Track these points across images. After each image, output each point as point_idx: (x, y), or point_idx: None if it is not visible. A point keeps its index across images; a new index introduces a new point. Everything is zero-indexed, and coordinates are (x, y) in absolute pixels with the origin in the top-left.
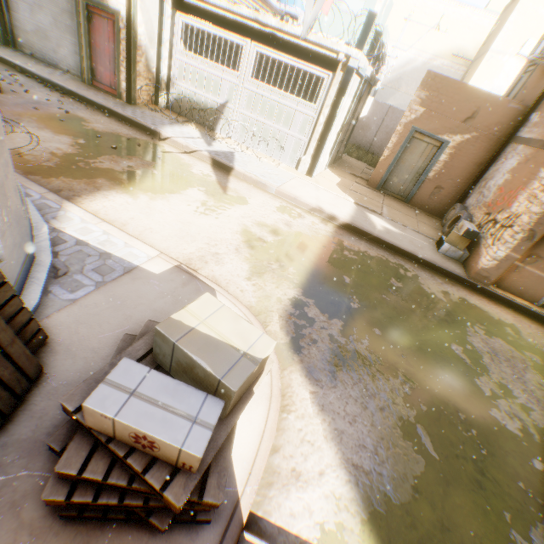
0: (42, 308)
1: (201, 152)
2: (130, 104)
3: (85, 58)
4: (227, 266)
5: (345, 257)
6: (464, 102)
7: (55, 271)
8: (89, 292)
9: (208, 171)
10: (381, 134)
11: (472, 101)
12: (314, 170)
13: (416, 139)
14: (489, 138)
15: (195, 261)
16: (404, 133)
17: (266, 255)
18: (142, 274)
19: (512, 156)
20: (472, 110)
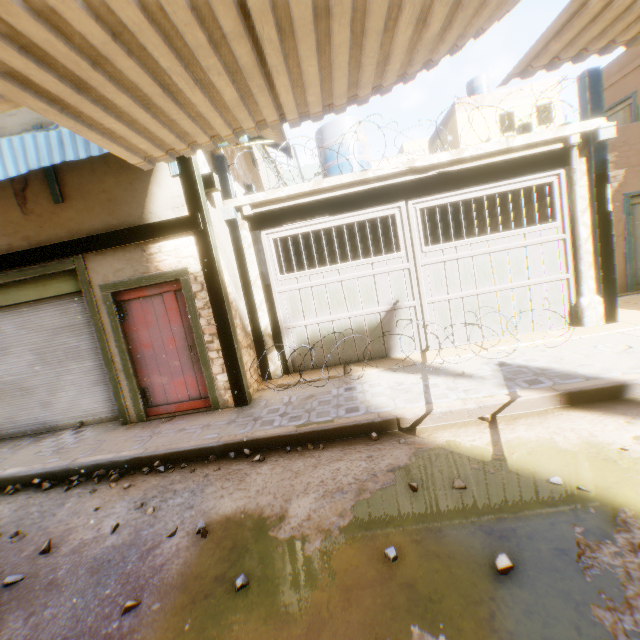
0: None
1: (522, 398)
2: (244, 403)
3: (122, 379)
4: None
5: None
6: None
7: None
8: None
9: (629, 426)
10: None
11: None
12: (614, 308)
13: (635, 205)
14: None
15: None
16: (615, 208)
17: None
18: None
19: None
20: None
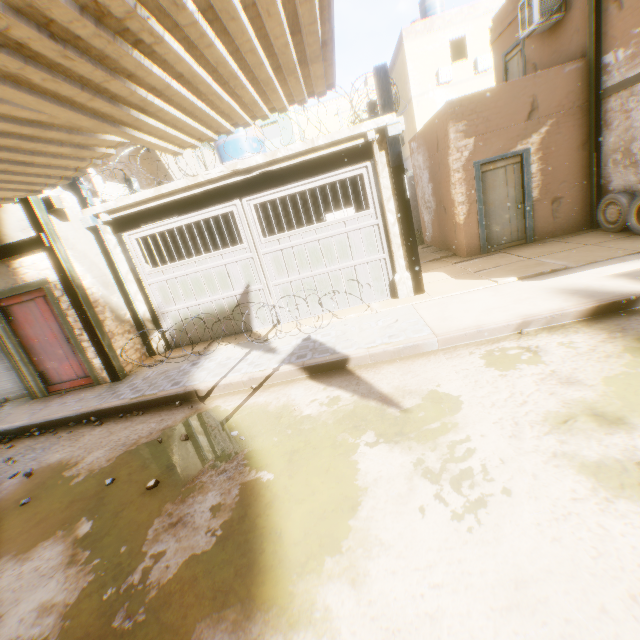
0: None
1: (278, 372)
2: (119, 379)
3: (23, 366)
4: None
5: None
6: (512, 102)
7: None
8: None
9: (321, 392)
10: None
11: (520, 95)
12: (422, 282)
13: (488, 172)
14: (570, 115)
15: None
16: (469, 176)
17: None
18: None
19: None
20: (527, 102)
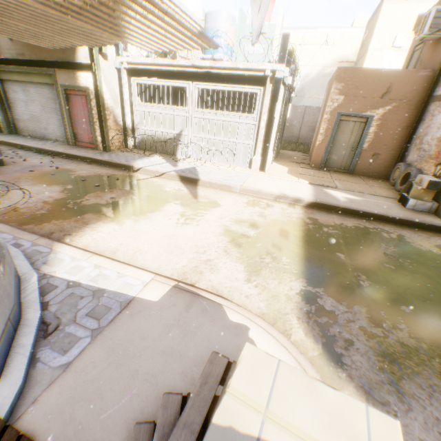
0: (28, 388)
1: (169, 173)
2: (106, 151)
3: (68, 126)
4: (222, 271)
5: (326, 233)
6: (377, 82)
7: (44, 328)
8: (84, 347)
9: (178, 186)
10: (304, 128)
11: (383, 80)
12: (265, 165)
13: (344, 121)
14: (408, 104)
15: (190, 274)
16: (331, 119)
17: (255, 250)
18: (140, 306)
19: (440, 111)
20: (385, 86)
